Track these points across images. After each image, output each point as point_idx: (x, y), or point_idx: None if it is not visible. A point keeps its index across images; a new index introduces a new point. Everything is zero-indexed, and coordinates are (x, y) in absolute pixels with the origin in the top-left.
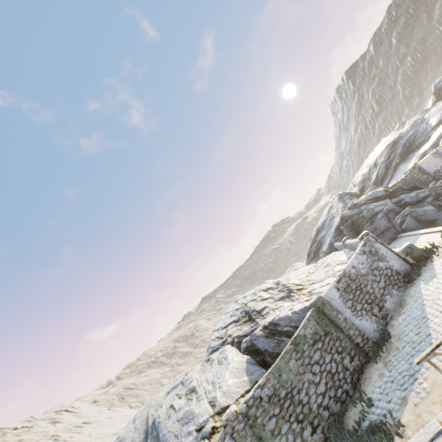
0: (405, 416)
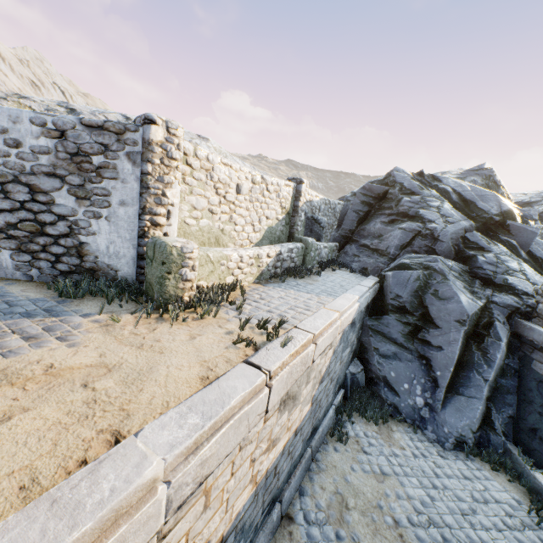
0: None
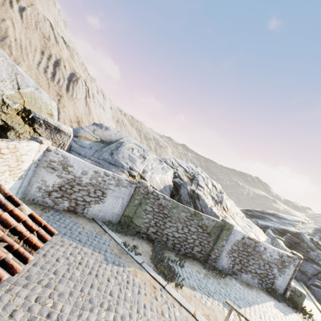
0: (186, 289)
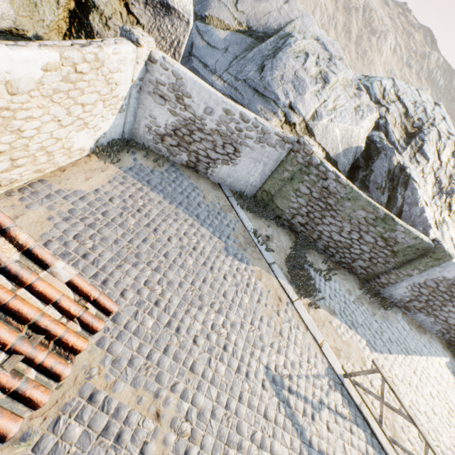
0: (322, 311)
